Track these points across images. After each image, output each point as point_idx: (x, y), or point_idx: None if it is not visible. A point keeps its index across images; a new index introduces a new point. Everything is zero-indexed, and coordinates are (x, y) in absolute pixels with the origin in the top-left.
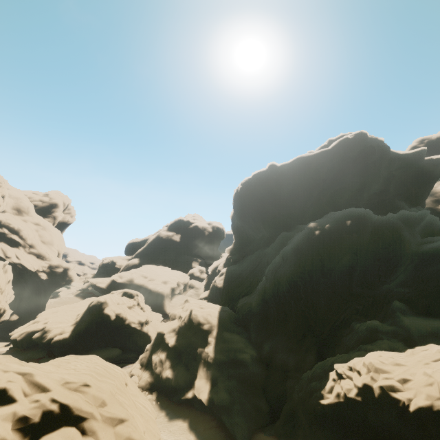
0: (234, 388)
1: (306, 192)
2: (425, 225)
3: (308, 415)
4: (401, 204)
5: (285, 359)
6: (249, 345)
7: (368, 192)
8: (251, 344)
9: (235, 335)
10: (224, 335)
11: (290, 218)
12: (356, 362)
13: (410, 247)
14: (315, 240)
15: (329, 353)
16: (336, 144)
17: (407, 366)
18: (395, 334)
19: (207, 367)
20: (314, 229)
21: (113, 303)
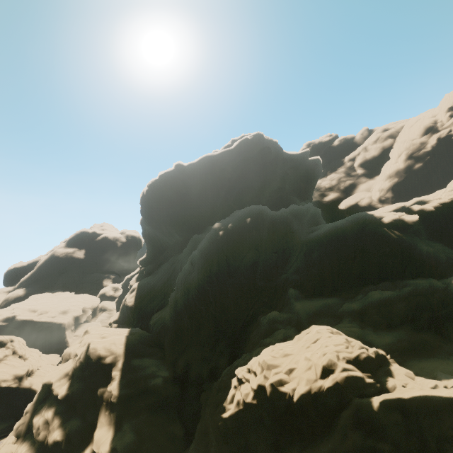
0: (144, 424)
1: (214, 192)
2: (311, 216)
3: (215, 432)
4: (294, 199)
5: (200, 371)
6: (162, 366)
7: (269, 190)
8: (166, 363)
9: (146, 359)
10: (132, 364)
11: (201, 219)
12: (253, 363)
13: (300, 237)
14: (220, 241)
15: (241, 351)
16: (238, 144)
17: (293, 355)
18: (289, 321)
19: (111, 409)
20: (218, 230)
21: None
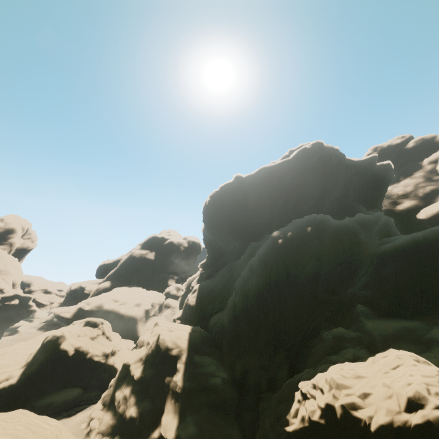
0: (204, 420)
1: (271, 201)
2: (381, 227)
3: None
4: (360, 208)
5: (257, 379)
6: (221, 367)
7: (330, 198)
8: (224, 365)
9: (206, 357)
10: (194, 359)
11: (258, 228)
12: (319, 379)
13: (368, 249)
14: (279, 249)
15: (301, 366)
16: (296, 154)
17: (367, 378)
18: (359, 340)
19: (176, 398)
20: (277, 238)
21: (72, 336)
